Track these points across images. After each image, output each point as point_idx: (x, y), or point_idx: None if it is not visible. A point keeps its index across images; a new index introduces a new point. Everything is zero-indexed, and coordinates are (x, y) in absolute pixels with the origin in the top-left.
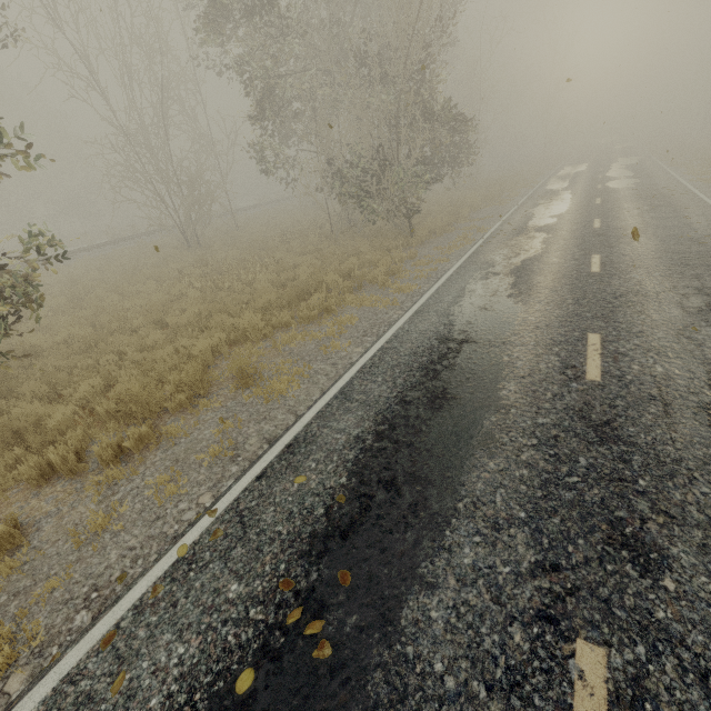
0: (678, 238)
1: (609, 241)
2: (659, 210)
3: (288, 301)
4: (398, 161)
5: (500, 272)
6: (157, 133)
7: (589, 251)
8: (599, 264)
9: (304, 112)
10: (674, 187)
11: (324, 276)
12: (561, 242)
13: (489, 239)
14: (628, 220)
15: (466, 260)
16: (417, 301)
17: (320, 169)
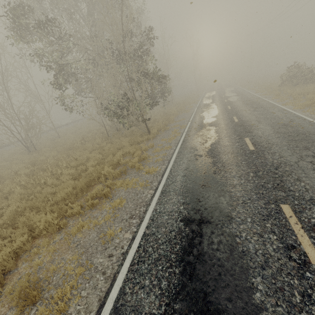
0: (278, 124)
1: (247, 129)
2: (258, 110)
3: (80, 191)
4: (136, 99)
5: (202, 154)
6: (2, 95)
7: (241, 136)
8: (251, 144)
9: (84, 79)
10: (256, 98)
11: (103, 168)
12: (225, 131)
13: (188, 132)
14: (248, 116)
15: (180, 147)
16: (160, 181)
17: (96, 105)
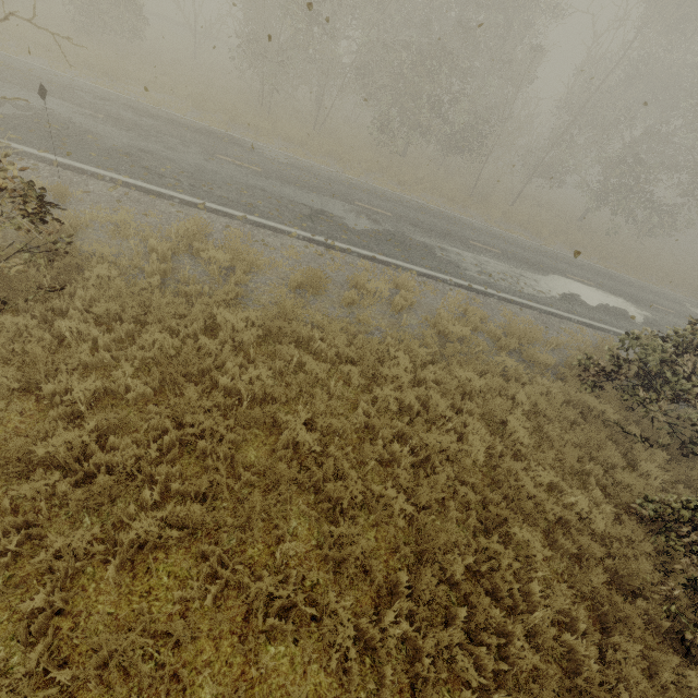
0: None
1: None
2: None
3: None
4: None
5: None
6: None
7: None
8: None
9: None
10: None
11: None
12: None
13: None
14: None
15: None
16: None
17: None
